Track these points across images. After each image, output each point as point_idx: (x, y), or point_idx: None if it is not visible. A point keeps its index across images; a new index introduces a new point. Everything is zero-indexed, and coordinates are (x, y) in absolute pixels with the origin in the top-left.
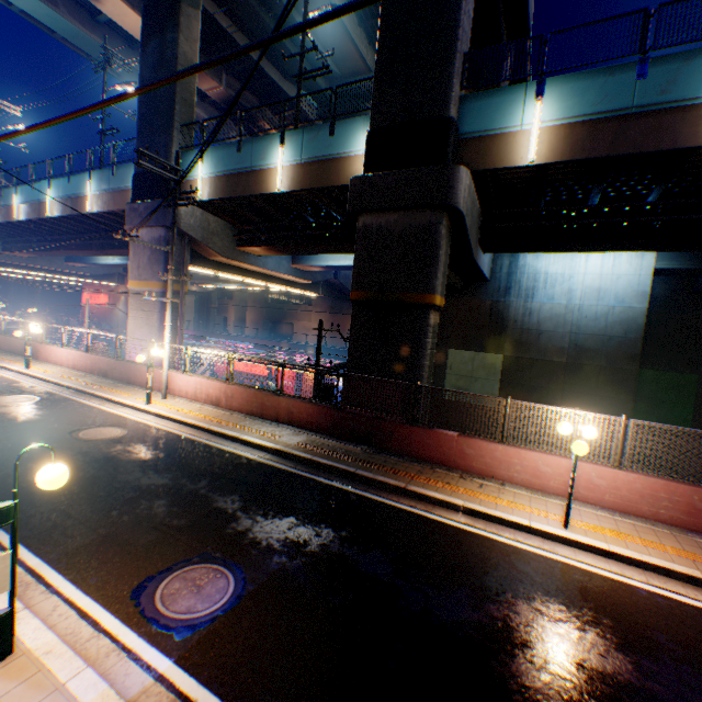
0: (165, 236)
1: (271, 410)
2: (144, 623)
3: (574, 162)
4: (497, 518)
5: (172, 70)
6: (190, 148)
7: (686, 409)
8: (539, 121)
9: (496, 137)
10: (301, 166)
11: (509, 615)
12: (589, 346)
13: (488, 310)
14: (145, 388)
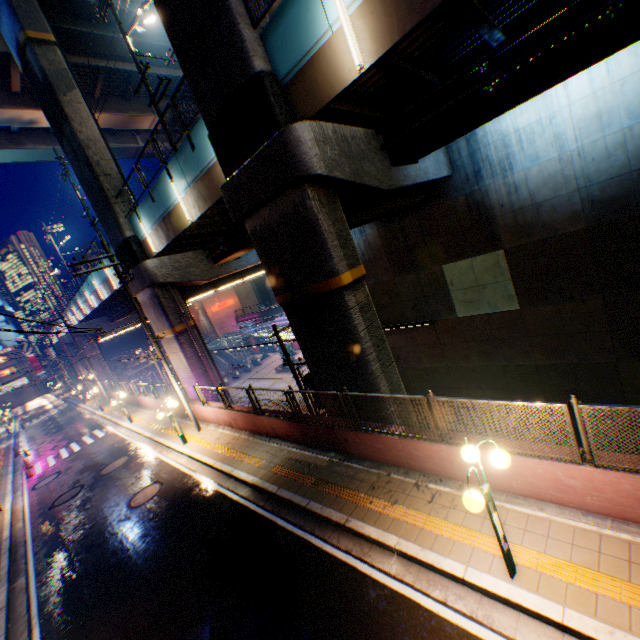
0: (152, 294)
1: (261, 427)
2: None
3: (411, 34)
4: (429, 564)
5: (84, 159)
6: (133, 211)
7: None
8: (344, 7)
9: (314, 61)
10: (192, 191)
11: None
12: (612, 194)
13: (465, 208)
14: (192, 420)
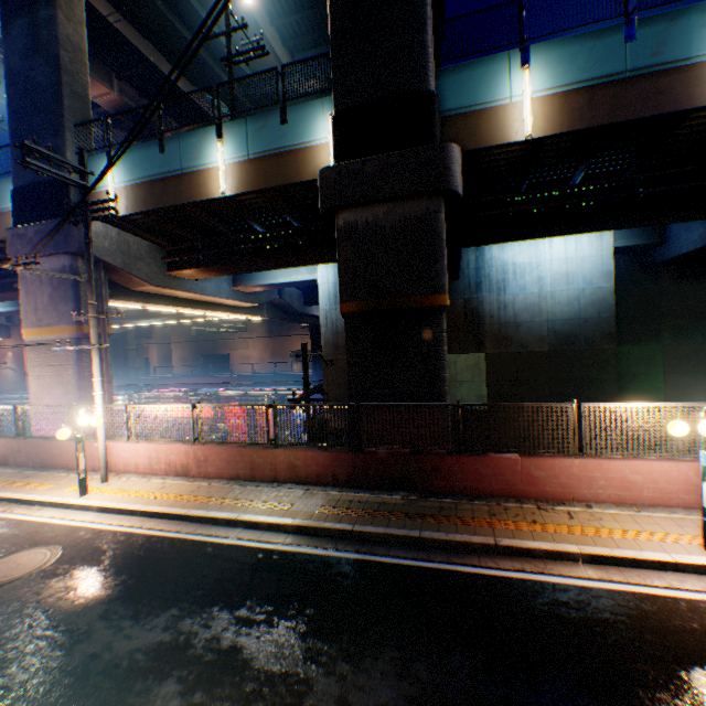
0: (70, 265)
1: (265, 468)
2: None
3: (573, 134)
4: (630, 560)
5: (53, 55)
6: (90, 154)
7: (657, 378)
8: (529, 91)
9: (484, 112)
10: (248, 162)
11: None
12: (567, 331)
13: (462, 309)
14: (70, 471)
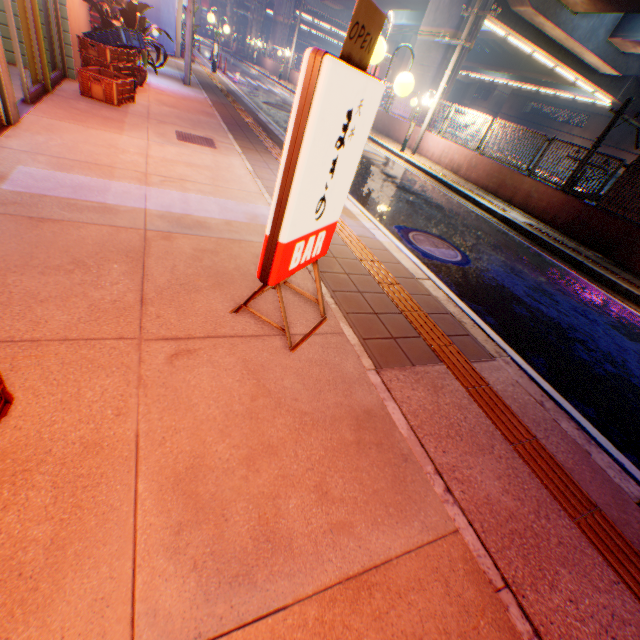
0: None
1: (507, 190)
2: (401, 240)
3: None
4: None
5: None
6: None
7: None
8: None
9: None
10: None
11: None
12: None
13: None
14: (397, 144)
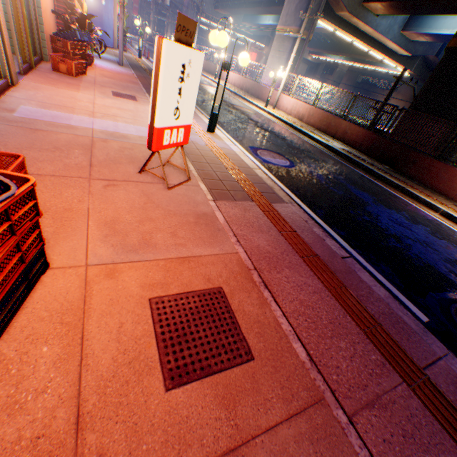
0: None
1: (332, 129)
2: (252, 154)
3: None
4: None
5: None
6: None
7: None
8: None
9: None
10: None
11: (435, 243)
12: None
13: None
14: (264, 103)
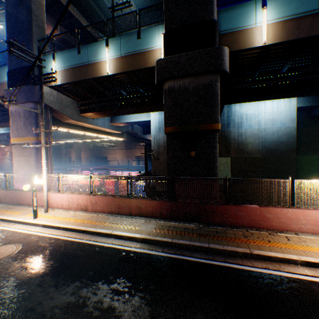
0: (33, 107)
1: (125, 208)
2: None
3: (287, 42)
4: None
5: (28, 6)
6: (45, 55)
7: (314, 172)
8: (265, 20)
9: (241, 31)
10: (121, 58)
11: None
12: (272, 147)
13: (220, 136)
14: (30, 206)
